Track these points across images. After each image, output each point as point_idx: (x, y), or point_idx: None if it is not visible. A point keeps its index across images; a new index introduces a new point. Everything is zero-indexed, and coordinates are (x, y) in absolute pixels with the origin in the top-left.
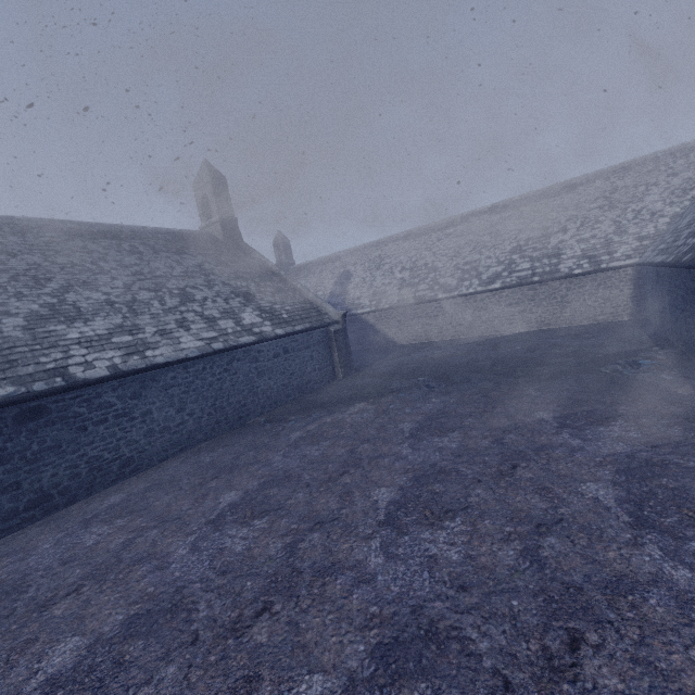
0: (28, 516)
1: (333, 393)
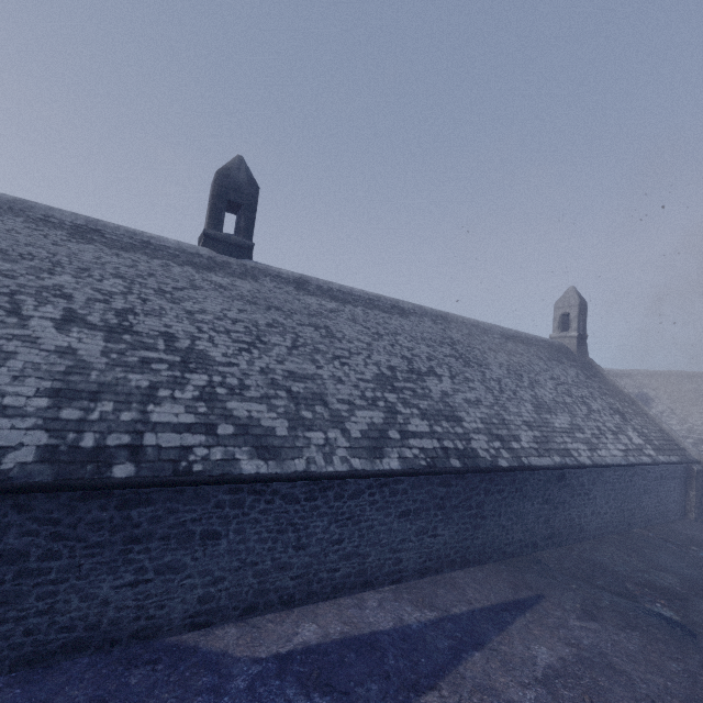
0: (547, 543)
1: None
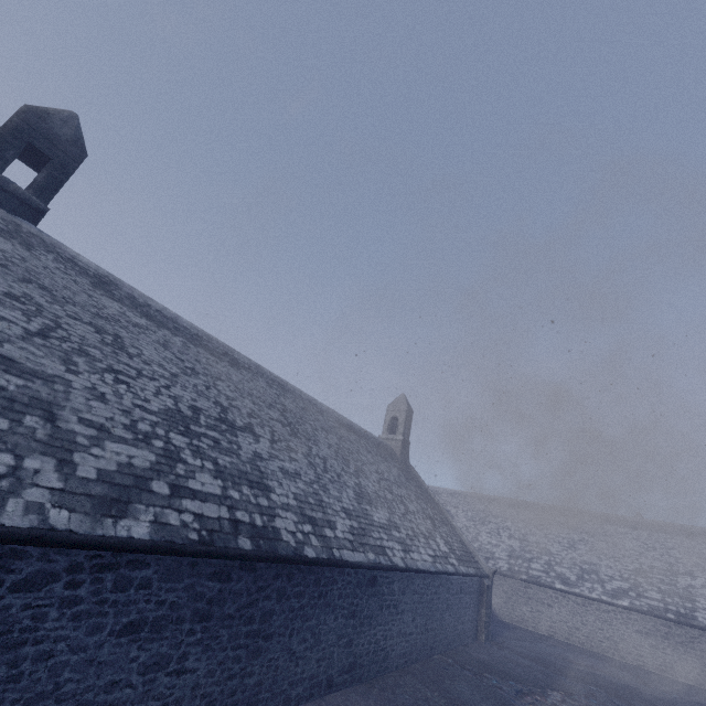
0: (345, 678)
1: (498, 660)
